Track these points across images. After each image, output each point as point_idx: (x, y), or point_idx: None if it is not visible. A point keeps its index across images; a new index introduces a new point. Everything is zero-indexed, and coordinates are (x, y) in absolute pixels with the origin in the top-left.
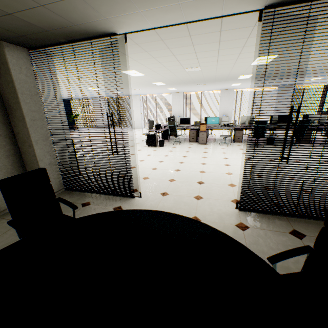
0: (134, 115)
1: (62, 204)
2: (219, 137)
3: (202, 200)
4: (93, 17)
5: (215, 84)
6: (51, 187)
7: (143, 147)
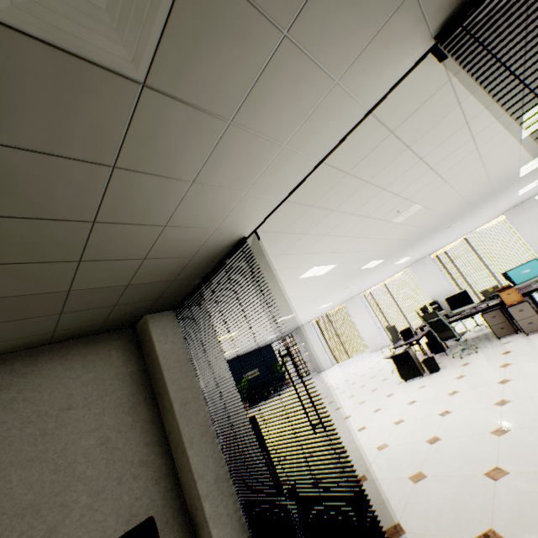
0: (362, 328)
1: None
2: None
3: None
4: (201, 237)
5: (478, 211)
6: None
7: (395, 387)
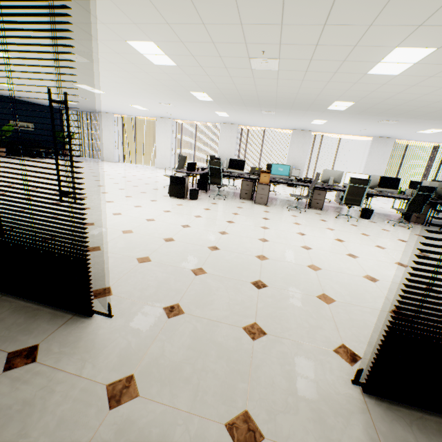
0: (160, 147)
1: None
2: (286, 197)
3: (265, 340)
4: None
5: (289, 115)
6: None
7: (161, 197)
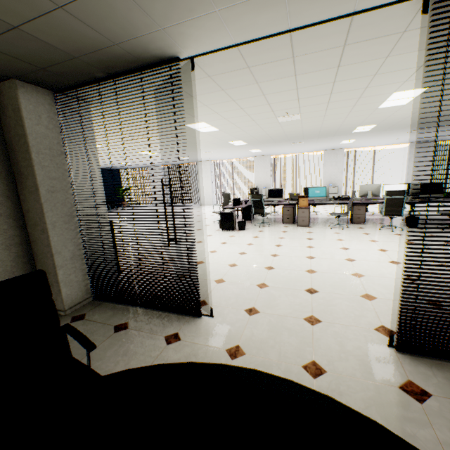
0: (202, 187)
1: (83, 326)
2: (327, 215)
3: (321, 325)
4: (141, 27)
5: (317, 141)
6: (52, 306)
7: (214, 232)
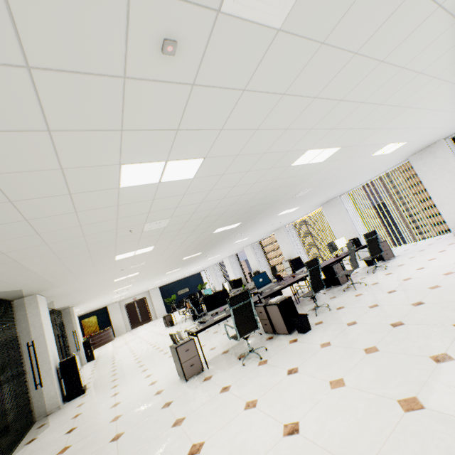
0: (230, 276)
1: None
2: None
3: None
4: None
5: (216, 251)
6: None
7: (163, 328)
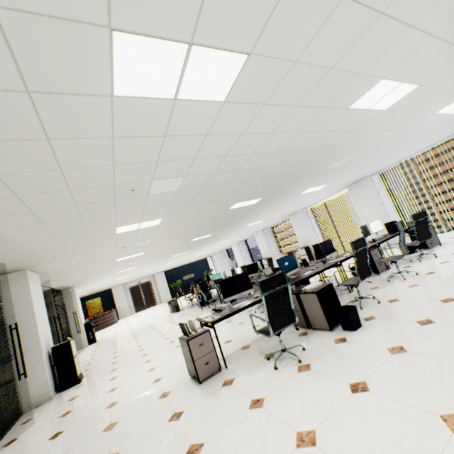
0: (238, 263)
1: None
2: None
3: None
4: None
5: (227, 234)
6: None
7: (168, 313)
